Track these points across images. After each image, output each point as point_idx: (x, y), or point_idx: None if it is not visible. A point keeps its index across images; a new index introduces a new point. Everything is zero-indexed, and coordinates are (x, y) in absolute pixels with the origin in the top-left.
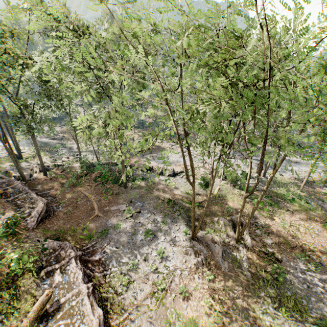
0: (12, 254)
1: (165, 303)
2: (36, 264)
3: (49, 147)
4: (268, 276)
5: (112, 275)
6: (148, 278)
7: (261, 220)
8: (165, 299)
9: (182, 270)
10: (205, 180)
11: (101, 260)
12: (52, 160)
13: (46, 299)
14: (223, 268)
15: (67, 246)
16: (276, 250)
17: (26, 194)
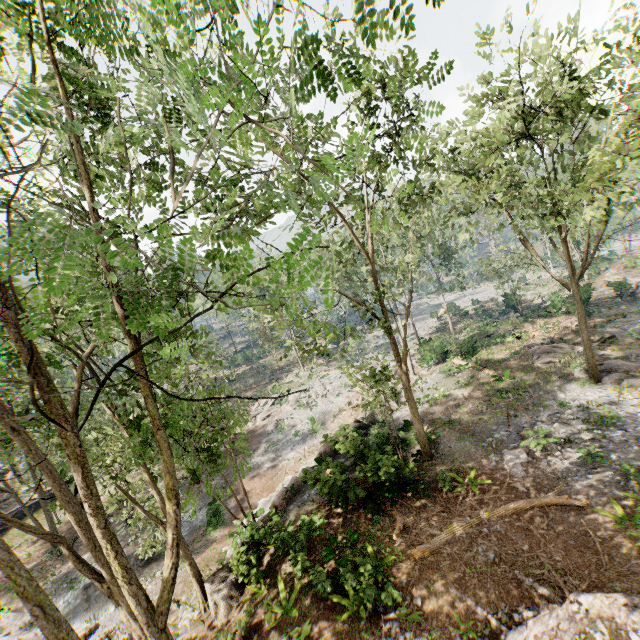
0: None
1: None
2: None
3: None
4: None
5: None
6: None
7: (536, 341)
8: None
9: None
10: (466, 344)
11: None
12: None
13: None
14: None
15: None
16: (595, 336)
17: None
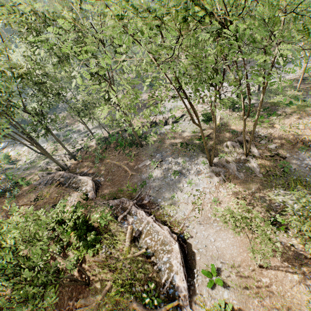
0: (94, 215)
1: (205, 211)
2: (112, 216)
3: (61, 137)
4: (276, 171)
5: (162, 207)
6: (188, 201)
7: (264, 131)
8: (204, 209)
9: (209, 188)
10: (206, 115)
11: (150, 201)
12: (72, 146)
13: (131, 230)
14: (240, 177)
15: (125, 200)
16: (280, 151)
17: (74, 178)
